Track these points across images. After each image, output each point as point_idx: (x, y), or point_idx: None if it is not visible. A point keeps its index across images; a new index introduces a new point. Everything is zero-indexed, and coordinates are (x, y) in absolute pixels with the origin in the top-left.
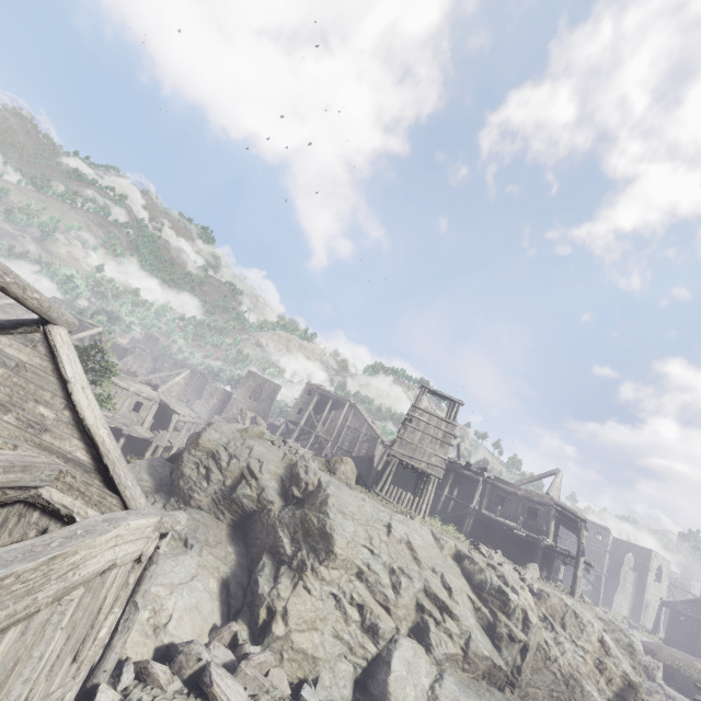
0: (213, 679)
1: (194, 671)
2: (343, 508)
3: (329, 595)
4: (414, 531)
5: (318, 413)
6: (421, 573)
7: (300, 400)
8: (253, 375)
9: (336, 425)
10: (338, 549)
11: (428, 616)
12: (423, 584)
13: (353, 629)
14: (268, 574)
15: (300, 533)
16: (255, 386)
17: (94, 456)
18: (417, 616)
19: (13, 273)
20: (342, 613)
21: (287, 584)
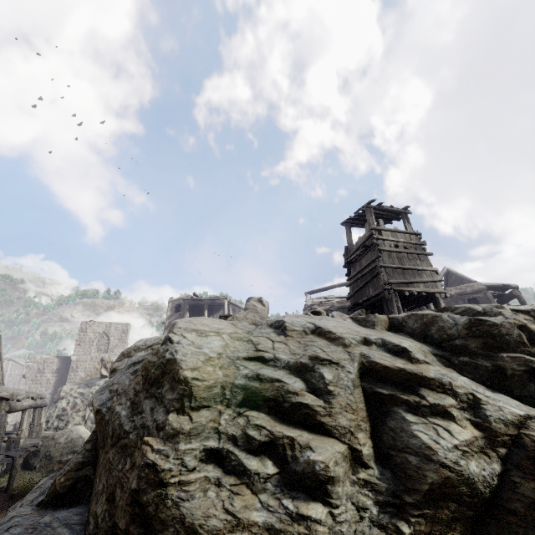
0: None
1: None
2: None
3: None
4: None
5: None
6: None
7: (170, 321)
8: (90, 325)
9: None
10: None
11: None
12: None
13: None
14: None
15: None
16: (98, 335)
17: None
18: None
19: None
20: None
21: None
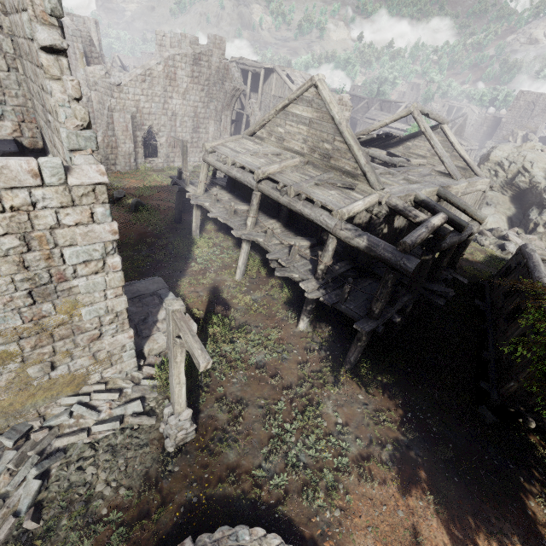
0: (508, 236)
1: (500, 235)
2: None
3: None
4: None
5: None
6: None
7: None
8: (524, 94)
9: None
10: None
11: None
12: None
13: None
14: (535, 213)
15: None
16: (526, 104)
17: (465, 165)
18: None
19: (437, 114)
20: None
21: None
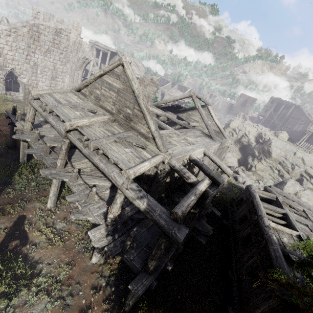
0: (239, 171)
1: (234, 170)
2: (276, 146)
3: (268, 166)
4: (306, 156)
5: (275, 111)
6: (304, 167)
7: (266, 106)
8: (243, 95)
9: (285, 117)
10: (273, 156)
11: (304, 178)
12: (304, 170)
13: (275, 174)
14: (250, 159)
15: (261, 151)
16: (244, 100)
17: (218, 130)
18: (300, 177)
19: (205, 99)
20: (272, 171)
21: (256, 161)
